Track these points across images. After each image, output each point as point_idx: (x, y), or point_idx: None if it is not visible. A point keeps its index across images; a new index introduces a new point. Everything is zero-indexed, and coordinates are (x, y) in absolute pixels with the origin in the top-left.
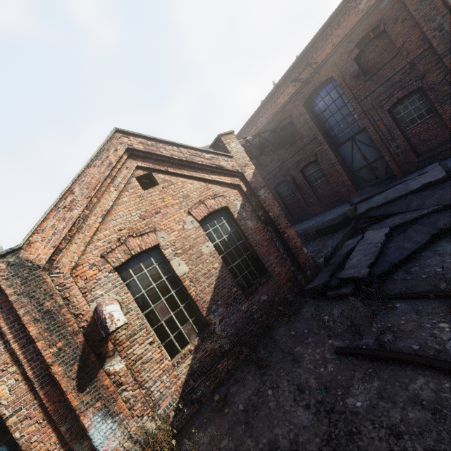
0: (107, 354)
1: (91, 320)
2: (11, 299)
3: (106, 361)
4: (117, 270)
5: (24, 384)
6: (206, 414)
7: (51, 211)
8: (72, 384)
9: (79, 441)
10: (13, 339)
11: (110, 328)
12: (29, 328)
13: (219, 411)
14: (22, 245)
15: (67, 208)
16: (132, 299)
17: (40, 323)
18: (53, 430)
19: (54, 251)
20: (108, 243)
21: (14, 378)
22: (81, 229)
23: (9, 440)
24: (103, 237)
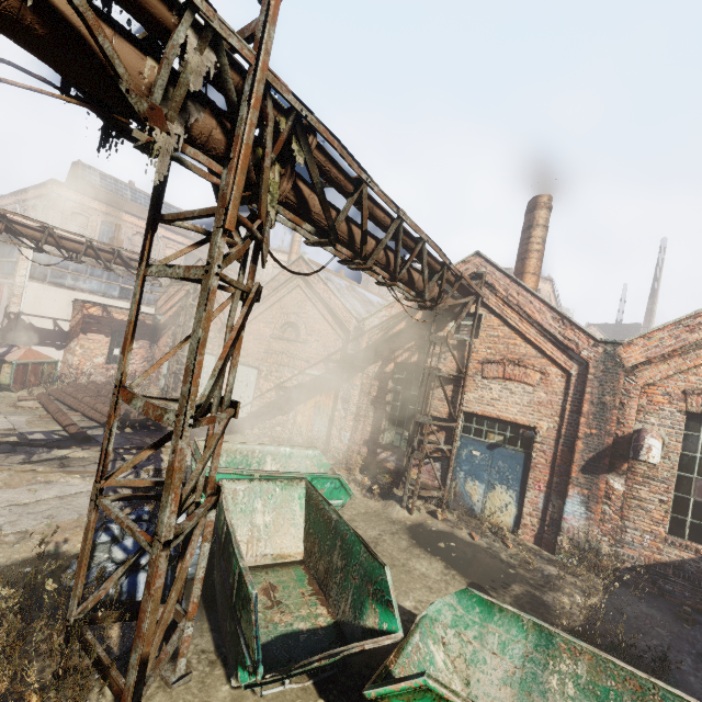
0: (617, 469)
1: (626, 435)
2: (588, 377)
3: (612, 473)
4: (687, 415)
5: (555, 433)
6: (659, 603)
7: (670, 324)
8: (580, 462)
9: (557, 496)
10: (569, 402)
11: (640, 456)
12: (584, 404)
13: (677, 617)
14: (624, 342)
15: (688, 328)
16: (679, 451)
17: (592, 407)
18: (549, 473)
19: (644, 360)
20: (701, 383)
21: (553, 424)
22: (685, 354)
23: (528, 453)
24: (701, 374)
